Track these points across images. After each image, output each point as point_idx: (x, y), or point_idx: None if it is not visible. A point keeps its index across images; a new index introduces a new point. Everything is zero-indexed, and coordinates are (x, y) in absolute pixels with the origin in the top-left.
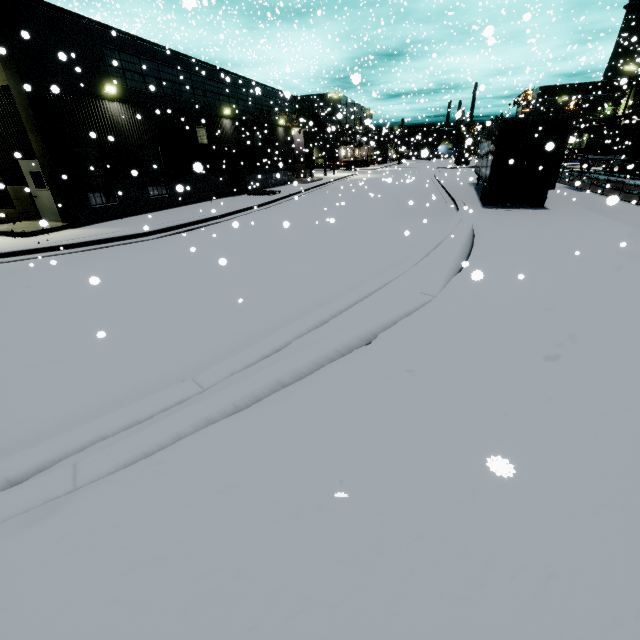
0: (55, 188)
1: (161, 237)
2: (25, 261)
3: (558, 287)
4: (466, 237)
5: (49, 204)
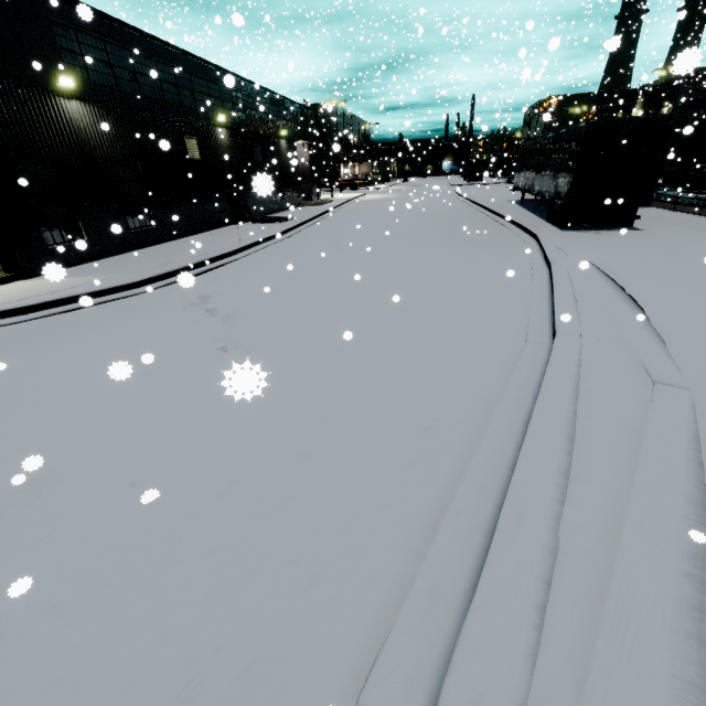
0: None
1: (158, 288)
2: None
3: None
4: (598, 273)
5: None
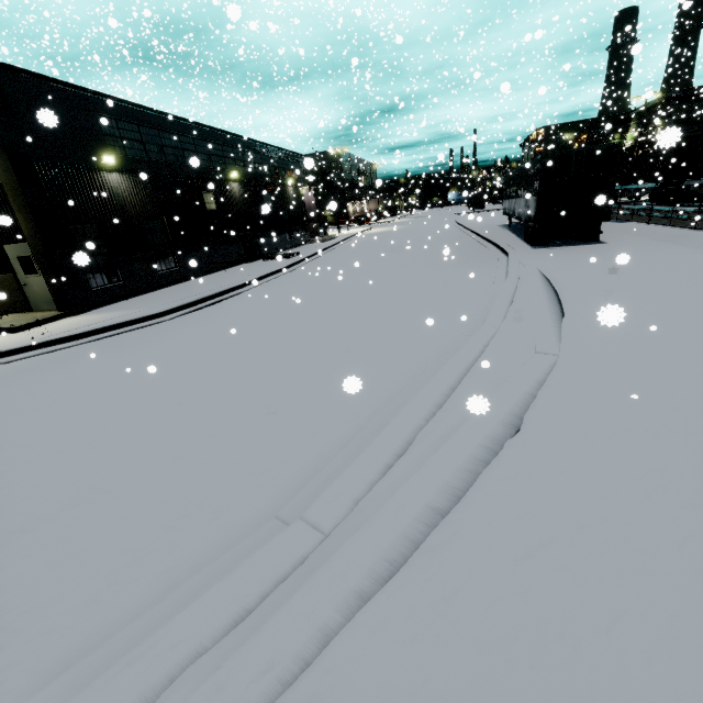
0: (49, 272)
1: (179, 316)
2: (17, 362)
3: (697, 328)
4: (541, 281)
5: (41, 291)
